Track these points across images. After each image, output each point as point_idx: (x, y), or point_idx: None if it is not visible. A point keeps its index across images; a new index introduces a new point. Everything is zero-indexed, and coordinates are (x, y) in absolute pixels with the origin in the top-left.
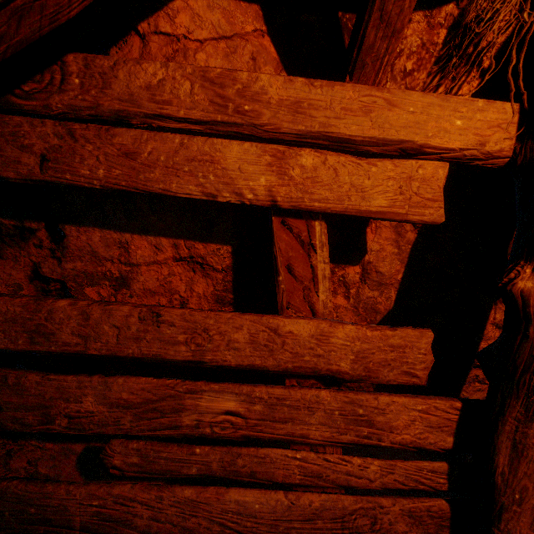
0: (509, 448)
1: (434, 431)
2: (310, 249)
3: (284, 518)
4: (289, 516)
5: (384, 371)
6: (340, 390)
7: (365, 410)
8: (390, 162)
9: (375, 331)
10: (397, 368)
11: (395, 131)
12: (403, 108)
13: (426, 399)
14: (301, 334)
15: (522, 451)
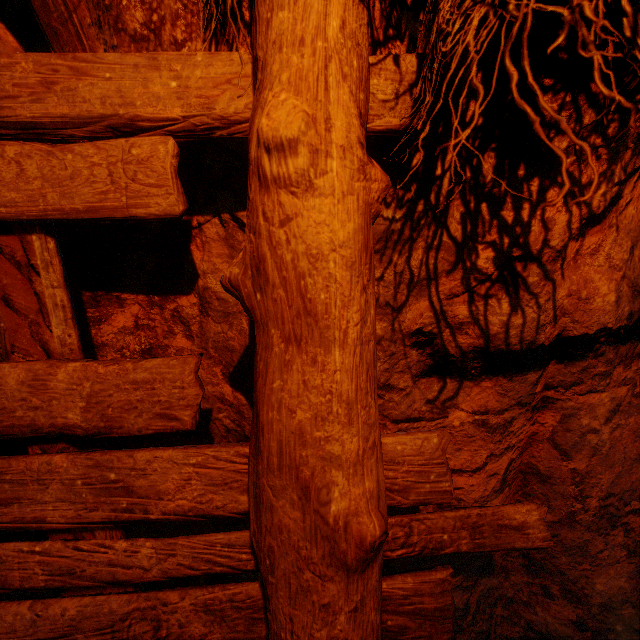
0: (253, 496)
1: (220, 490)
2: (31, 272)
3: (29, 638)
4: (35, 635)
5: (130, 418)
6: (90, 451)
7: (119, 473)
8: (91, 144)
9: (111, 366)
10: (148, 411)
11: (90, 105)
12: (97, 74)
13: (204, 448)
14: (7, 382)
15: (260, 498)
